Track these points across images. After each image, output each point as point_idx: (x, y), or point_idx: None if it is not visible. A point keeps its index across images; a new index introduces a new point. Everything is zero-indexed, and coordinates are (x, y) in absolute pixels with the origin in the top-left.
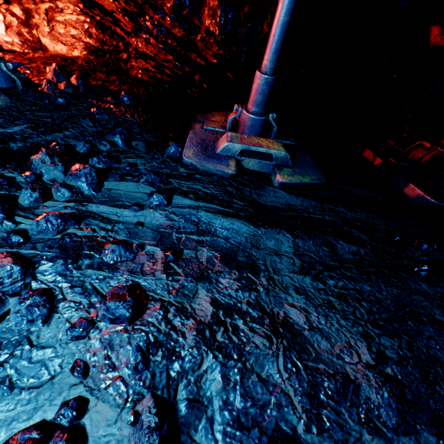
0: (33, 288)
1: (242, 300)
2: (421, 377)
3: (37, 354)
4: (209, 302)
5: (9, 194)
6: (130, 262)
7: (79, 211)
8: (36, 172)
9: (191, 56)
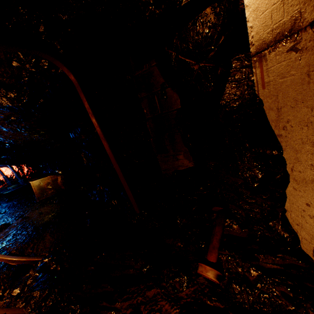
0: None
1: None
2: None
3: None
4: None
5: None
6: None
7: None
8: None
9: None
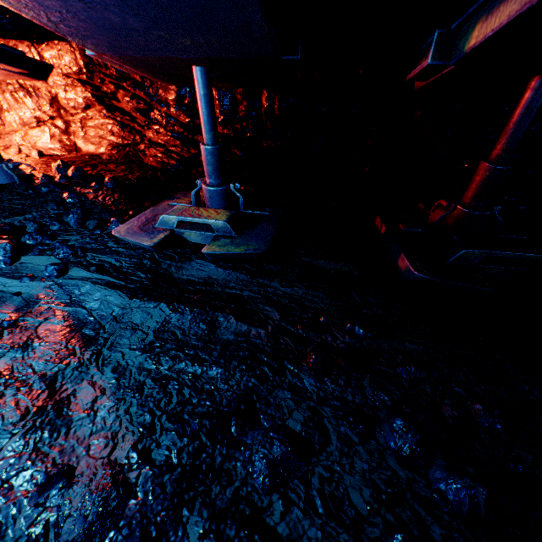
0: None
1: (39, 372)
2: (173, 491)
3: None
4: (1, 369)
5: None
6: None
7: None
8: None
9: (198, 139)
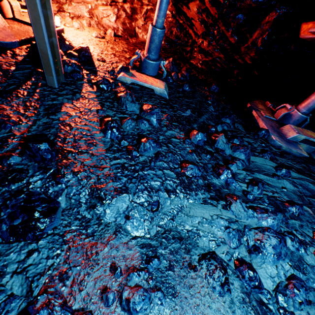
0: (282, 230)
1: None
2: None
3: (313, 269)
4: None
5: (218, 163)
6: (303, 215)
7: (254, 177)
8: (218, 148)
9: (234, 56)
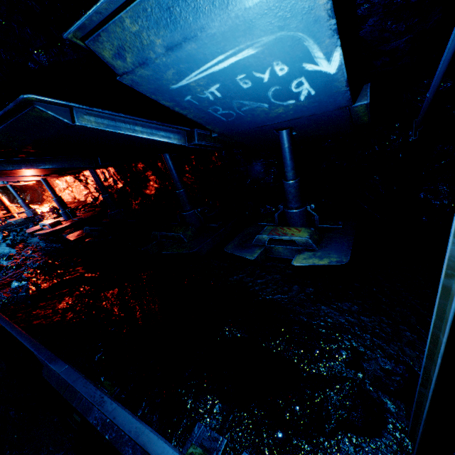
0: None
1: None
2: None
3: None
4: None
5: None
6: None
7: None
8: None
9: None
